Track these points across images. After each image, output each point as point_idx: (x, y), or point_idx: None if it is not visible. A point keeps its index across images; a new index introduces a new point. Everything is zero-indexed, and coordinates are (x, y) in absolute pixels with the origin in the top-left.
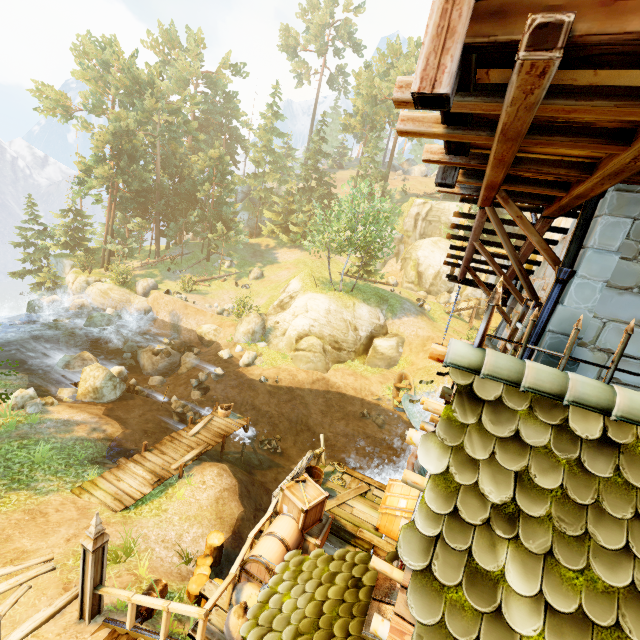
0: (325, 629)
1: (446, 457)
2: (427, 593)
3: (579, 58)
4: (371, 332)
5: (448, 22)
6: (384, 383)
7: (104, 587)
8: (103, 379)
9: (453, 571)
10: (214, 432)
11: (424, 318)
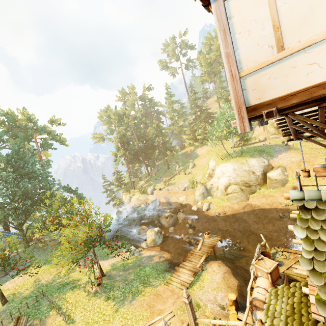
0: (298, 313)
1: (304, 231)
2: (316, 276)
3: (283, 108)
4: (263, 171)
5: (241, 115)
6: None
7: (197, 319)
8: (154, 235)
9: (322, 267)
10: (207, 246)
11: (291, 151)
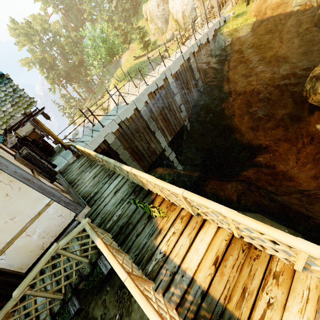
0: None
1: None
2: None
3: None
4: None
5: None
6: None
7: None
8: None
9: None
10: None
11: None
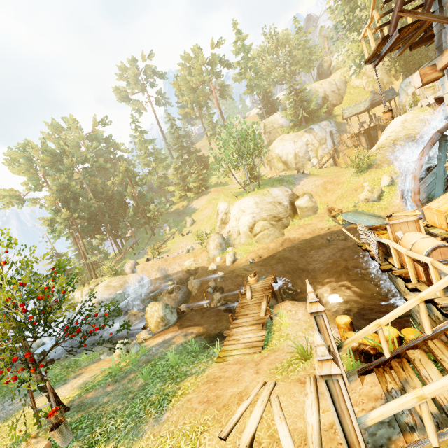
0: None
1: None
2: None
3: None
4: (289, 200)
5: None
6: (322, 220)
7: (344, 342)
8: (162, 309)
9: None
10: (261, 290)
11: (312, 176)
